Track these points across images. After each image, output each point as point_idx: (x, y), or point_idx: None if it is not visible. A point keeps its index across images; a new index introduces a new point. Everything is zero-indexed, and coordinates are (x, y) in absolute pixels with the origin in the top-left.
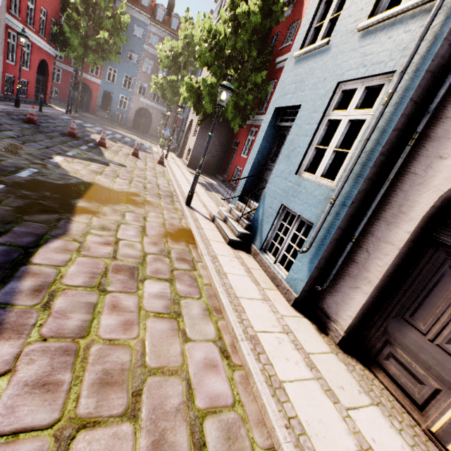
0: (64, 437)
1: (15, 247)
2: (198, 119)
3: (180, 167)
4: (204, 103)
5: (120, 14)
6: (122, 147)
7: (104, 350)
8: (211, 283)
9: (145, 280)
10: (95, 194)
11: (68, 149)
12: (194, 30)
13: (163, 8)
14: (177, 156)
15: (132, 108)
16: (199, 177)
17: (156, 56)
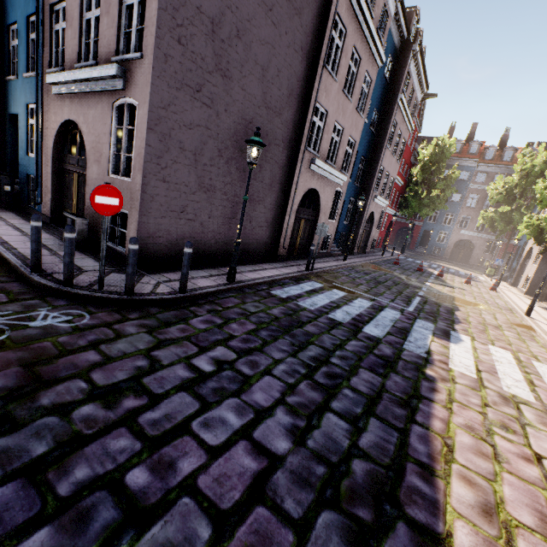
0: (490, 340)
1: (447, 310)
2: (540, 247)
3: (515, 294)
4: (546, 237)
5: (451, 174)
6: (453, 277)
7: (494, 335)
8: (546, 343)
9: (503, 330)
10: (459, 301)
11: (426, 278)
12: (535, 162)
13: (493, 148)
14: (509, 284)
15: (451, 240)
16: (540, 303)
17: (482, 190)
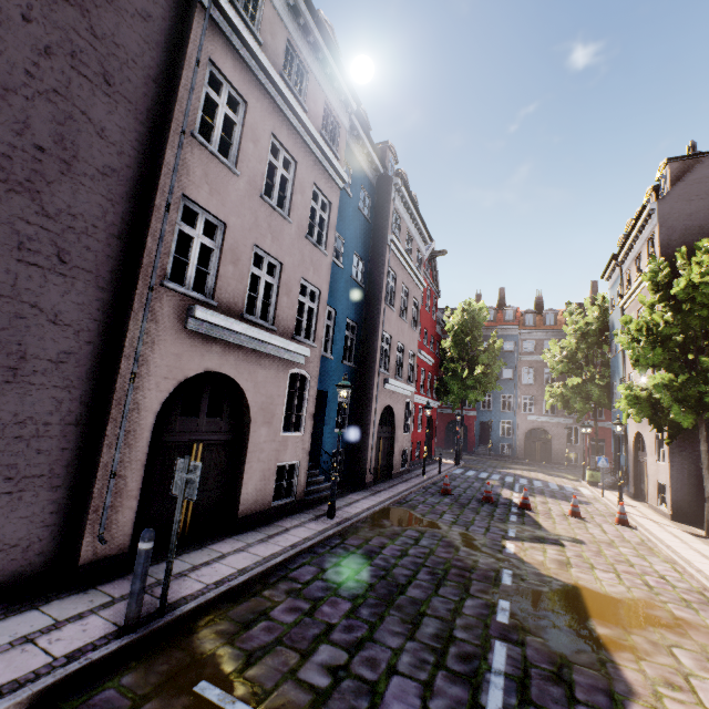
0: None
1: None
2: (654, 432)
3: (660, 523)
4: (671, 416)
5: (492, 343)
6: (546, 502)
7: None
8: None
9: None
10: (598, 609)
11: (503, 525)
12: (587, 319)
13: (531, 312)
14: (629, 496)
15: (519, 431)
16: None
17: (536, 361)
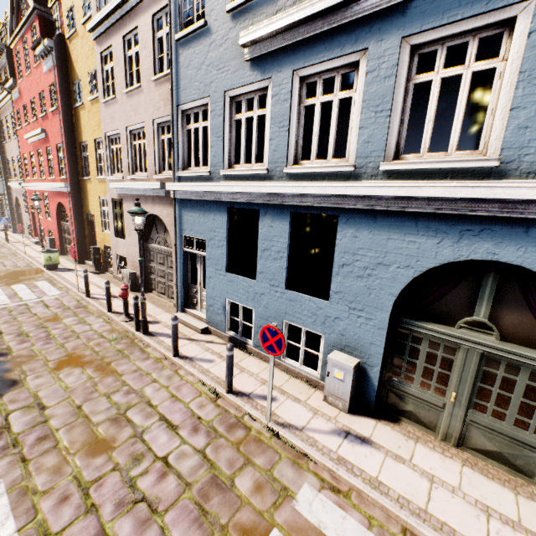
0: None
1: None
2: None
3: None
4: None
5: None
6: None
7: None
8: None
9: None
10: None
11: None
12: None
13: None
14: None
15: None
16: None
17: None
